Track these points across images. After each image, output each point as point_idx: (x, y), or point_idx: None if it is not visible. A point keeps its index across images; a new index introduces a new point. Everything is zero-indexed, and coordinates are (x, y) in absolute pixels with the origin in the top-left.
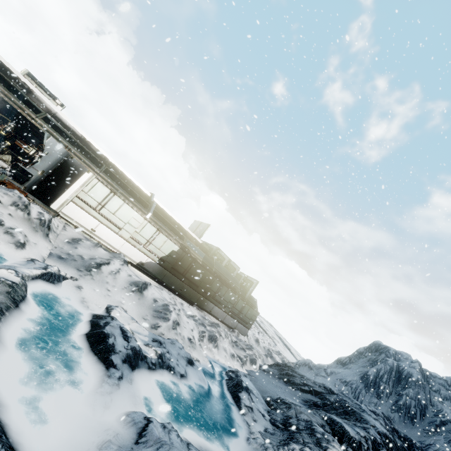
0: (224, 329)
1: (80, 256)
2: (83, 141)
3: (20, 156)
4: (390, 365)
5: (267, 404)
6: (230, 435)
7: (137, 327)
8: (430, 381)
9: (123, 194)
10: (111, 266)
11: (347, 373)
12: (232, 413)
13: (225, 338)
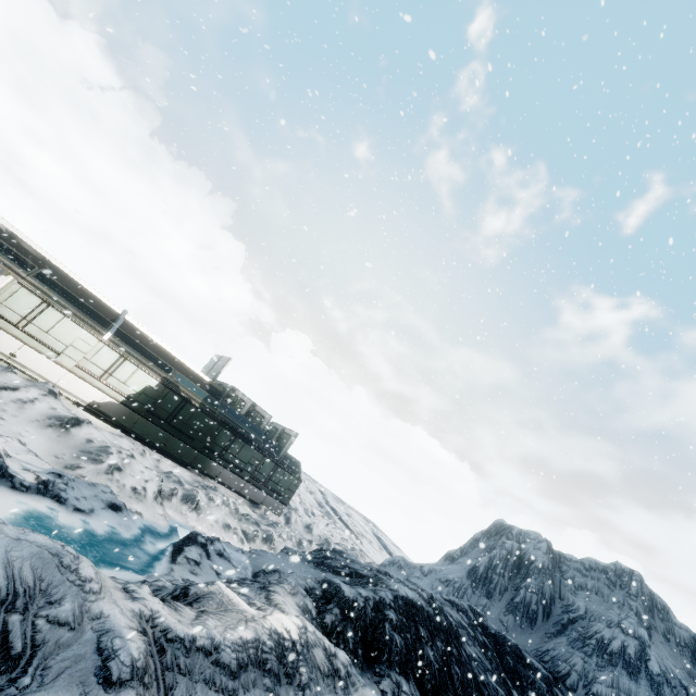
0: (223, 494)
1: None
2: (9, 236)
3: None
4: (508, 549)
5: (253, 577)
6: (127, 571)
7: (32, 459)
8: (563, 567)
9: (66, 307)
10: (20, 394)
11: (454, 569)
12: (157, 562)
13: (222, 505)
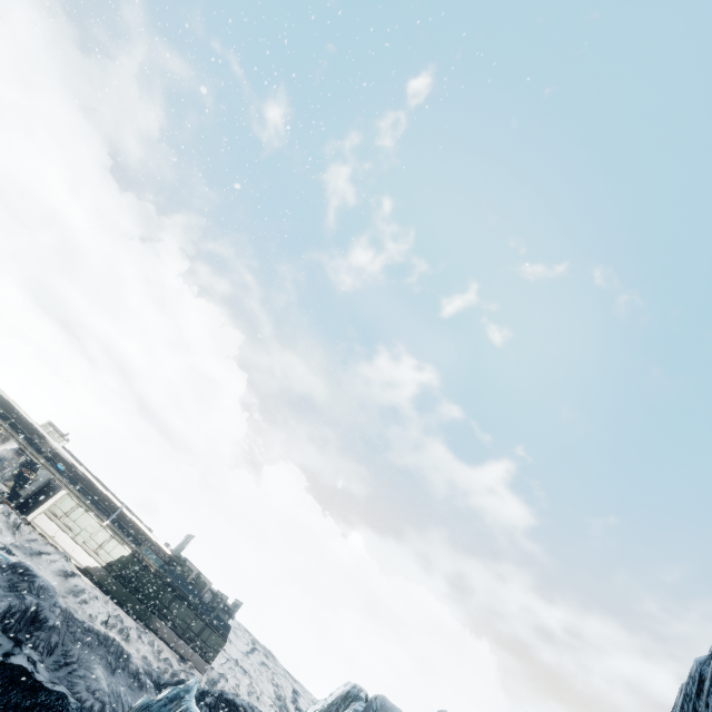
0: (151, 636)
1: (31, 547)
2: (72, 467)
3: (22, 481)
4: None
5: None
6: None
7: None
8: None
9: (88, 506)
10: (51, 557)
11: None
12: None
13: (147, 644)
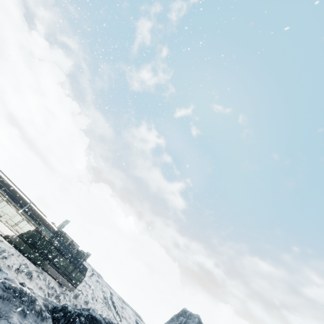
0: (45, 275)
1: None
2: None
3: None
4: (180, 321)
5: None
6: None
7: None
8: None
9: (9, 200)
10: None
11: None
12: None
13: (42, 280)
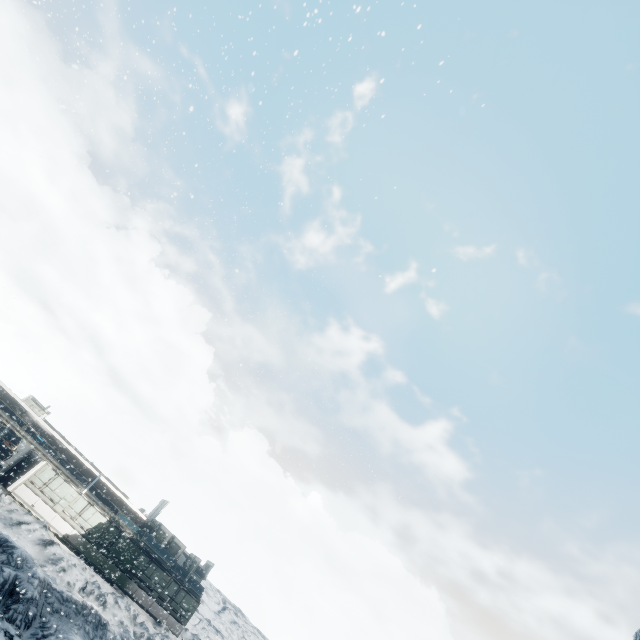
0: (128, 601)
1: (11, 518)
2: (52, 438)
3: (4, 453)
4: None
5: None
6: None
7: None
8: None
9: (67, 475)
10: (30, 526)
11: None
12: None
13: (124, 609)
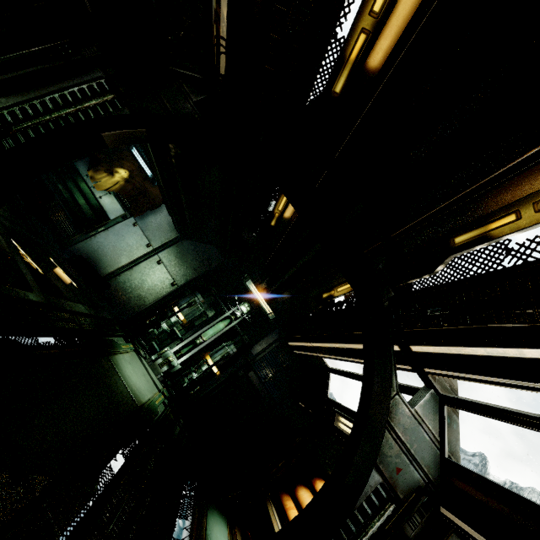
0: None
1: None
2: None
3: None
4: None
5: None
6: None
7: None
8: None
9: None
10: None
11: None
12: None
13: None
